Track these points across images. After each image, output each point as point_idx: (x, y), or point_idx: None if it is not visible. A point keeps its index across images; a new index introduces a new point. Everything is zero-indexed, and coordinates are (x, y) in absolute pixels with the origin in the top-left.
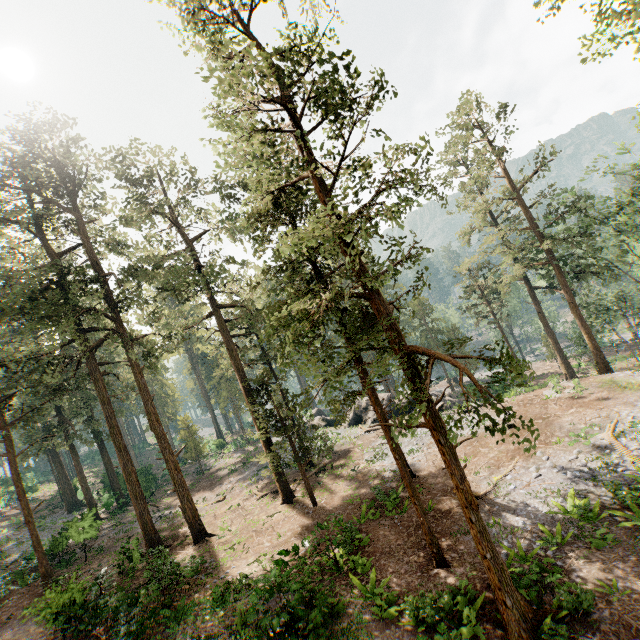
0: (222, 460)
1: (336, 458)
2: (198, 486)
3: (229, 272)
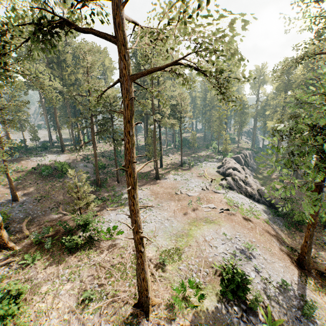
0: (205, 153)
1: (183, 169)
2: (185, 154)
3: (161, 93)
